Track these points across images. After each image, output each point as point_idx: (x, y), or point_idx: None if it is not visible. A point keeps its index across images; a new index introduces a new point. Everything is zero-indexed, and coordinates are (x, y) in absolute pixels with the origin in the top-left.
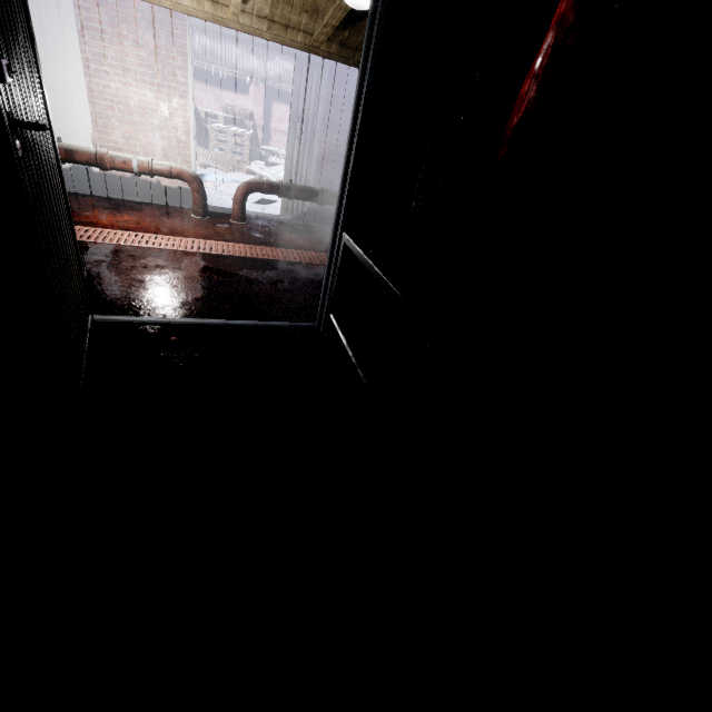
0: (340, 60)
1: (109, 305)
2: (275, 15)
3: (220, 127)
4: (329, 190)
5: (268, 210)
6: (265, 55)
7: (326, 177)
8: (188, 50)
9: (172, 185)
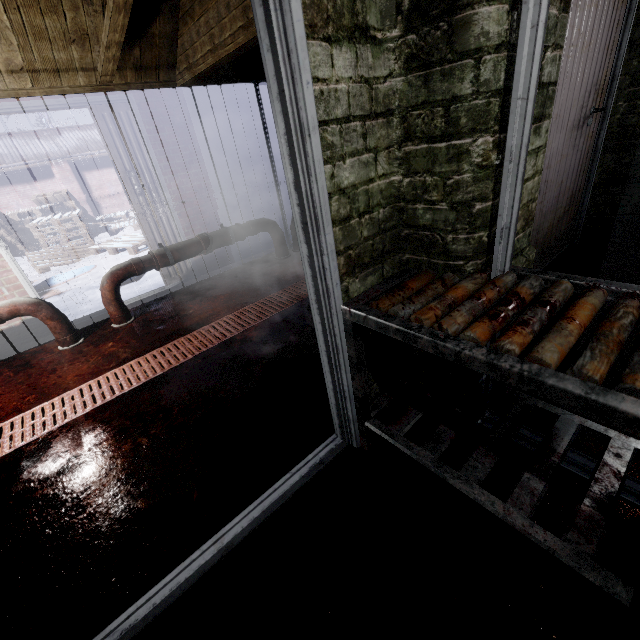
0: (144, 87)
1: None
2: (32, 61)
3: (41, 221)
4: (209, 233)
5: (145, 283)
6: (51, 134)
7: (194, 220)
8: None
9: (13, 323)
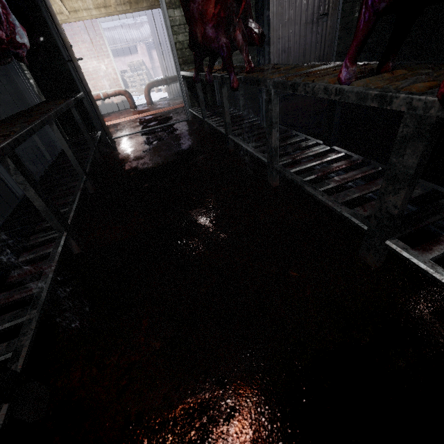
0: None
1: (113, 136)
2: None
3: (130, 74)
4: None
5: None
6: (138, 26)
7: None
8: (103, 35)
9: (118, 101)
